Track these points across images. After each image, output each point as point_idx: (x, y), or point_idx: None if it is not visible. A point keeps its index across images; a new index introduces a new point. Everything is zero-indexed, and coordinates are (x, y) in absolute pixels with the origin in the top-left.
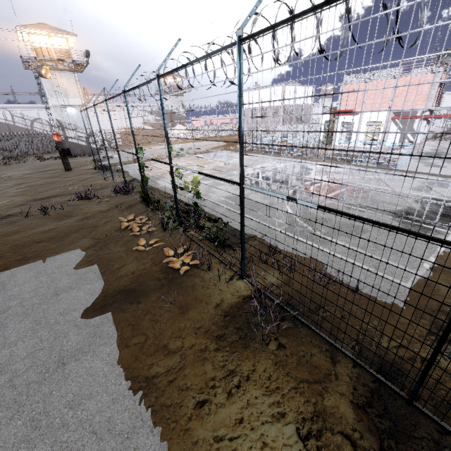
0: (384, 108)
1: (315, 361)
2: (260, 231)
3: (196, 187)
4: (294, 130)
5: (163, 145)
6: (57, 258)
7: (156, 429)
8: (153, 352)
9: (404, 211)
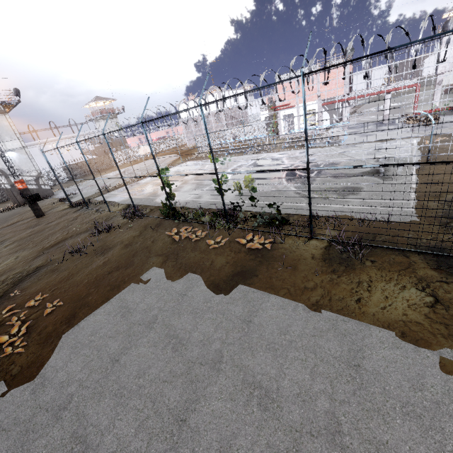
0: (314, 98)
1: (398, 260)
2: (290, 209)
3: (250, 184)
4: (356, 124)
5: (115, 170)
6: (146, 276)
7: (346, 320)
8: (302, 293)
9: (374, 170)
